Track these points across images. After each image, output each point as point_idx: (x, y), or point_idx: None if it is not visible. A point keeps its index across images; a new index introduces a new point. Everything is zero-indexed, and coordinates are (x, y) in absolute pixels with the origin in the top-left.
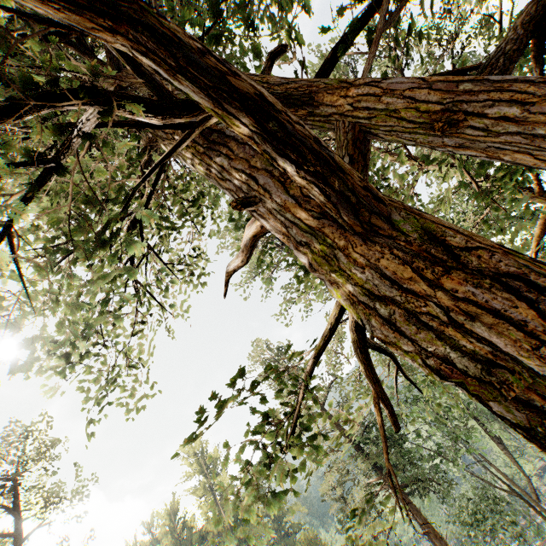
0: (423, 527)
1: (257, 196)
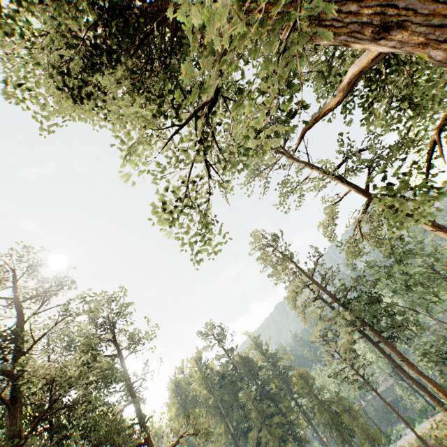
0: (394, 363)
1: (389, 26)
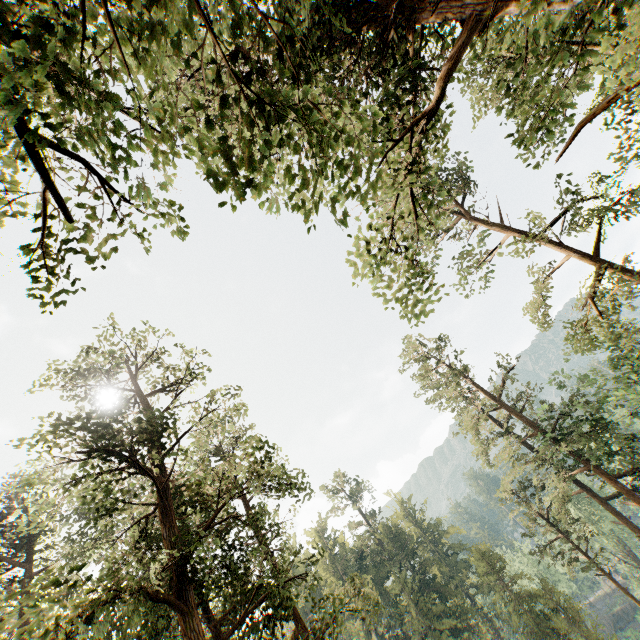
0: (636, 531)
1: None
